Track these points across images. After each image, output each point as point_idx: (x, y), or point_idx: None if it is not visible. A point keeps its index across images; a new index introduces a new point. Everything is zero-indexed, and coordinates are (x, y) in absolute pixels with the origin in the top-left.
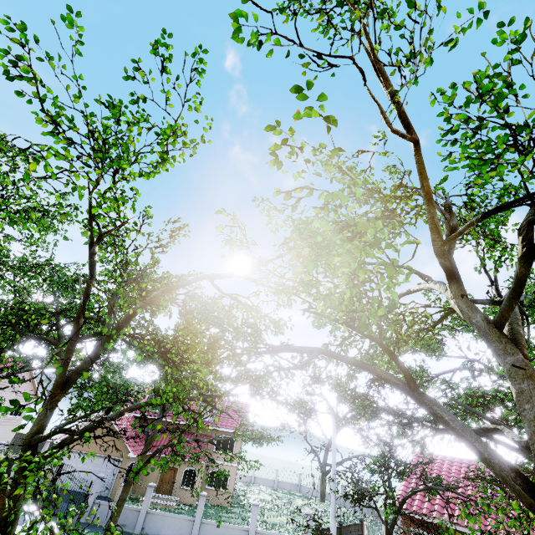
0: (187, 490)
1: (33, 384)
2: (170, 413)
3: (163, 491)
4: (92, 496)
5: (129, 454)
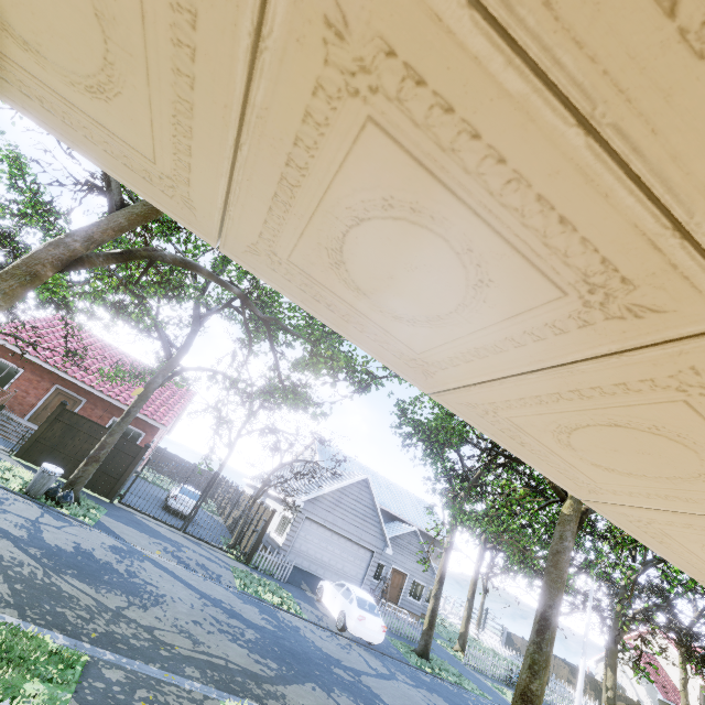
0: None
1: None
2: None
3: None
4: None
5: None
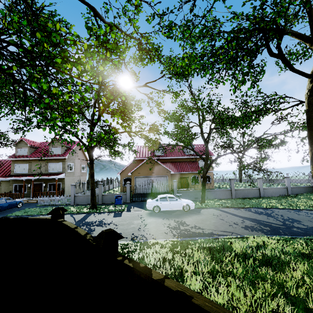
0: (196, 185)
1: (83, 155)
2: (169, 154)
3: (183, 187)
4: (175, 189)
5: (171, 173)
